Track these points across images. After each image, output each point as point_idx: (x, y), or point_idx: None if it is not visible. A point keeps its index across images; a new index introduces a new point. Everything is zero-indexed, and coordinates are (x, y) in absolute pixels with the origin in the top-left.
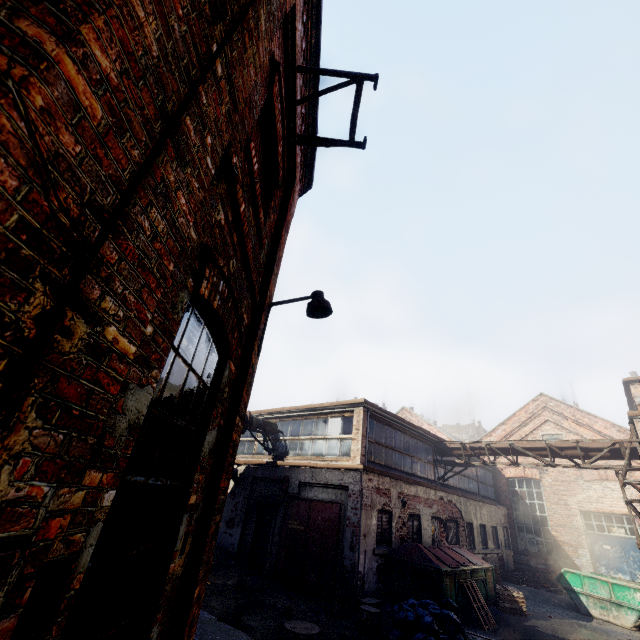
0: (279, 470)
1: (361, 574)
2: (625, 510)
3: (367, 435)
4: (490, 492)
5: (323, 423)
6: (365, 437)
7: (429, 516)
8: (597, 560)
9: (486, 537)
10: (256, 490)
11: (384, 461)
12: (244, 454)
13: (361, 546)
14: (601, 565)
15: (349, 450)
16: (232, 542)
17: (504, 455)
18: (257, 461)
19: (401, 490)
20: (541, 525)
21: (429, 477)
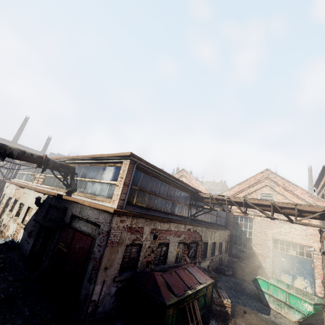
0: (63, 202)
1: (94, 301)
2: (300, 241)
3: (130, 183)
4: (223, 222)
5: (102, 170)
6: (127, 185)
7: (176, 243)
8: (275, 265)
9: (215, 249)
10: (49, 214)
11: (146, 204)
12: (53, 186)
13: (99, 278)
14: (277, 268)
15: (113, 194)
16: (27, 248)
17: (238, 207)
18: (52, 193)
19: (155, 227)
20: (248, 242)
21: (184, 215)
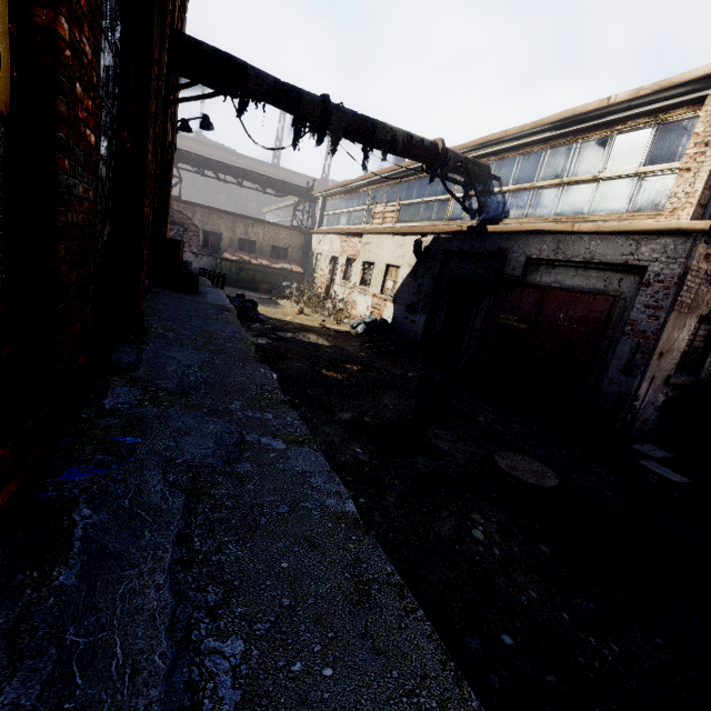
0: (489, 240)
1: (634, 409)
2: None
3: None
4: None
5: (597, 148)
6: None
7: None
8: None
9: None
10: (448, 270)
11: None
12: (431, 221)
13: (649, 370)
14: None
15: (660, 197)
16: (414, 330)
17: None
18: (451, 228)
19: None
20: None
21: None
